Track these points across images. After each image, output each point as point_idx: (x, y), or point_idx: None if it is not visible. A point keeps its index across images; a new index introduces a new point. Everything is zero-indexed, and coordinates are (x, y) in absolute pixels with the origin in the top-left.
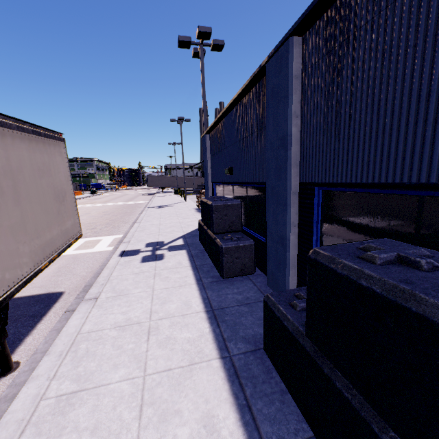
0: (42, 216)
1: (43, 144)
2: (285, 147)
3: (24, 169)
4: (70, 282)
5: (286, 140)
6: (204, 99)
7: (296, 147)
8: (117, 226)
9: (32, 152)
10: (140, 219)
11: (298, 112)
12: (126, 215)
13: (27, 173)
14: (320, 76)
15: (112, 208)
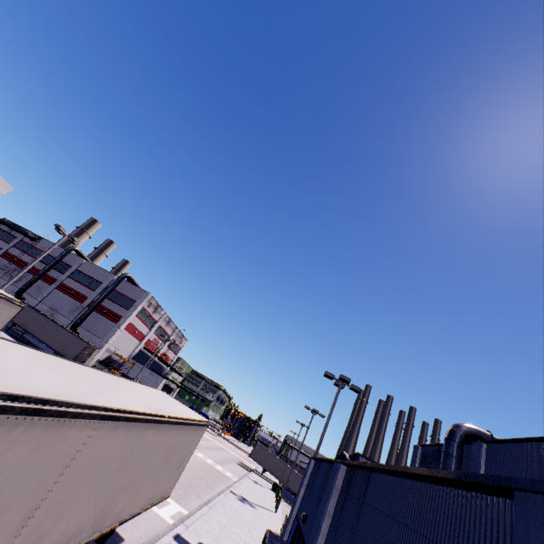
0: (166, 474)
1: (198, 430)
2: (316, 533)
3: (181, 445)
4: (131, 533)
5: (318, 529)
6: (326, 423)
7: (322, 540)
8: (190, 494)
9: (190, 435)
10: (213, 504)
11: (331, 513)
12: (205, 485)
13: (180, 448)
14: (341, 501)
15: (199, 464)
